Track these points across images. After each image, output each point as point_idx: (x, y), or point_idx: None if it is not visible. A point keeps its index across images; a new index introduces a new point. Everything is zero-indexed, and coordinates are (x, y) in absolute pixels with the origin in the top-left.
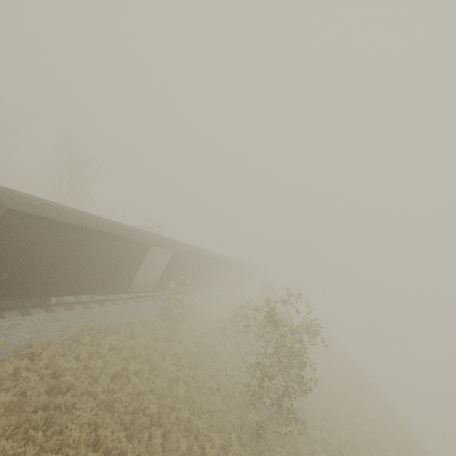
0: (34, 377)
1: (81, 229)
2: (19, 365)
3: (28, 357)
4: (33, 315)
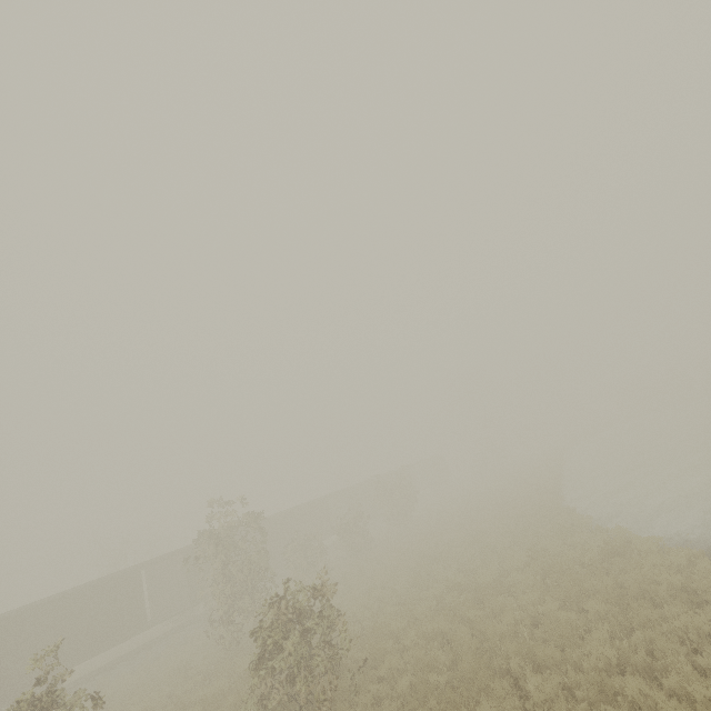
0: None
1: (39, 607)
2: None
3: None
4: None
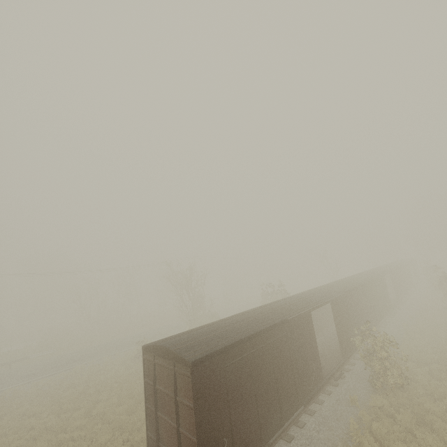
0: None
1: (251, 338)
2: None
3: None
4: None
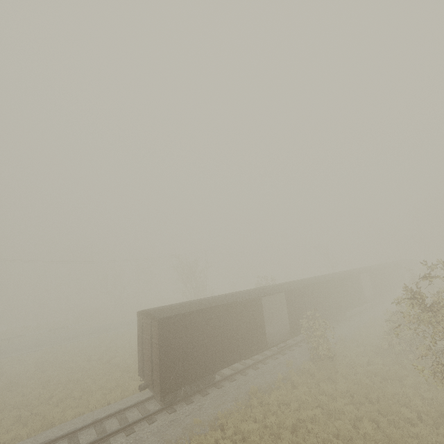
0: (229, 442)
1: (204, 310)
2: (216, 436)
3: (220, 429)
4: (210, 393)
